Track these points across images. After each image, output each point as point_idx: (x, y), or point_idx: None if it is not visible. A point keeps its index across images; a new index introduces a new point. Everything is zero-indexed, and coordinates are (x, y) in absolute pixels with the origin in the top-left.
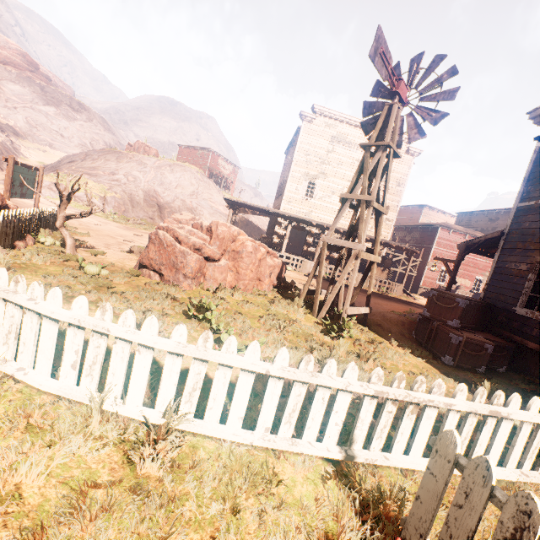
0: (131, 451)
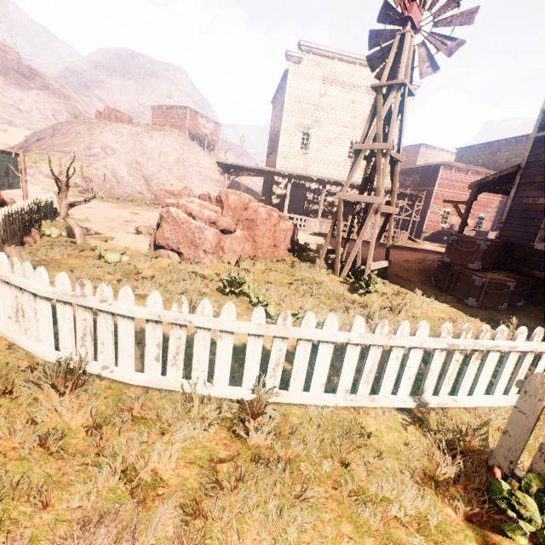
0: (235, 427)
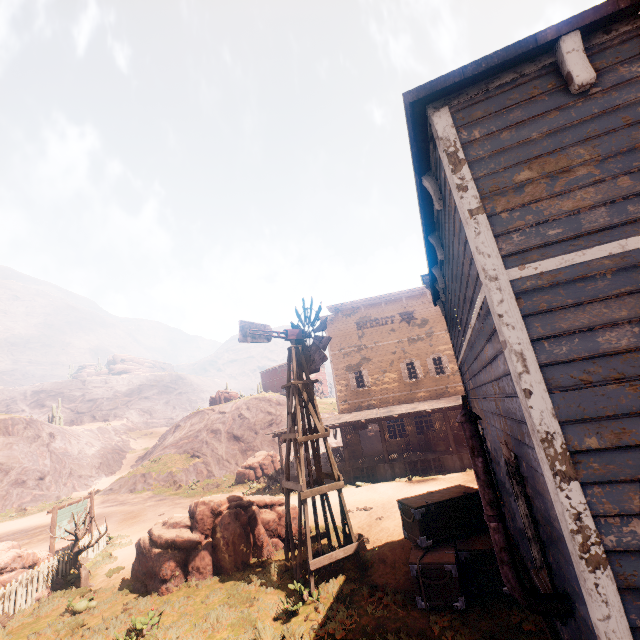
0: None
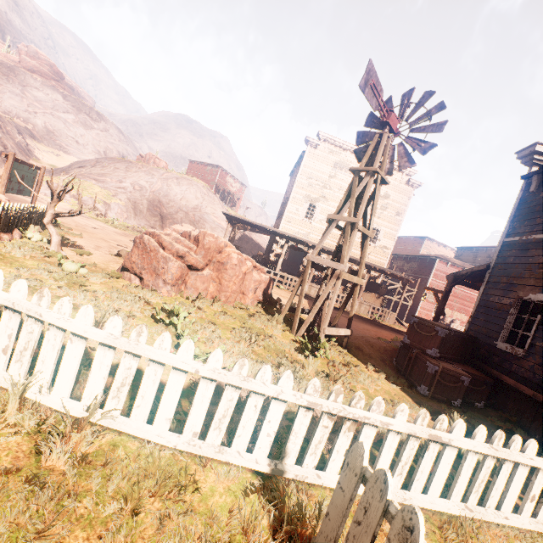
0: (42, 442)
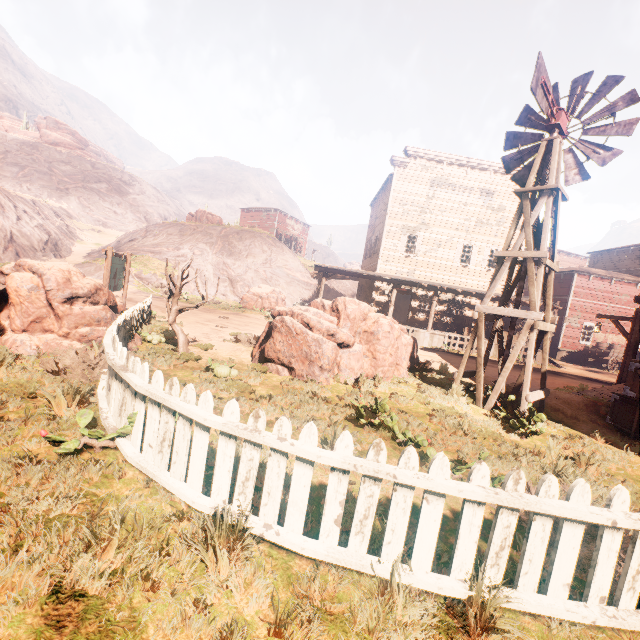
0: None
